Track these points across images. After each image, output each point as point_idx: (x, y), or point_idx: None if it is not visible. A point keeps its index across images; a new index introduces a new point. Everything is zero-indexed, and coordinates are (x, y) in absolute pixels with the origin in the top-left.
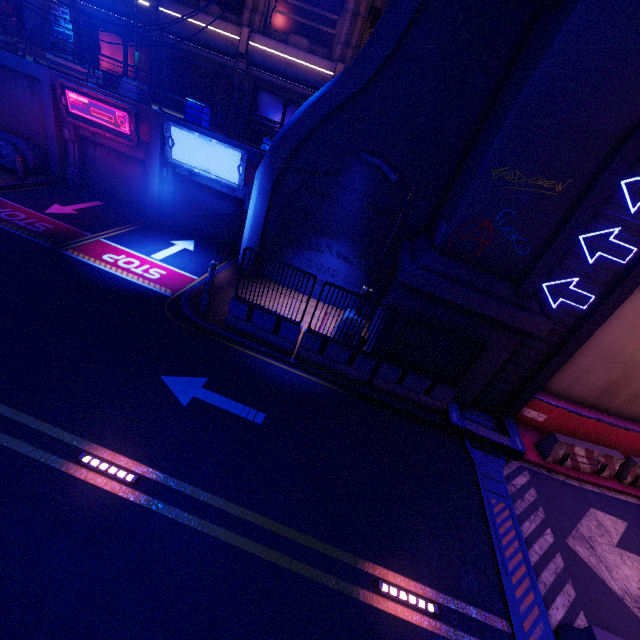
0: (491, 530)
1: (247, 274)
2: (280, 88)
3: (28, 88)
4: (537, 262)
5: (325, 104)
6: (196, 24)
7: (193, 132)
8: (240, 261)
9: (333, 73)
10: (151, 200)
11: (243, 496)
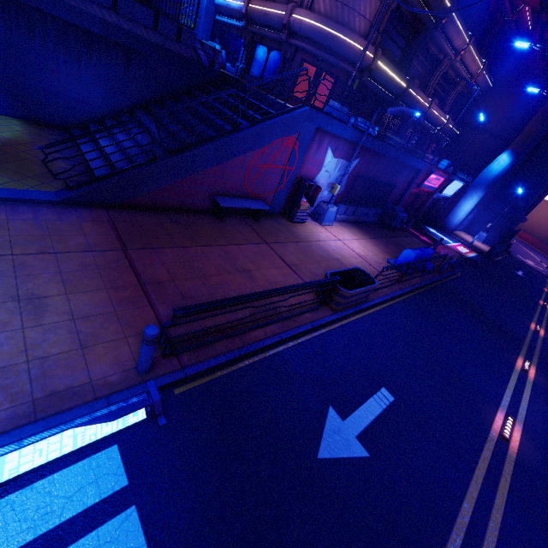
0: (533, 268)
1: (452, 233)
2: (417, 124)
3: (407, 174)
4: (532, 206)
5: (509, 170)
6: (418, 98)
7: (458, 181)
8: (452, 229)
9: (446, 121)
10: (420, 214)
11: (543, 284)
